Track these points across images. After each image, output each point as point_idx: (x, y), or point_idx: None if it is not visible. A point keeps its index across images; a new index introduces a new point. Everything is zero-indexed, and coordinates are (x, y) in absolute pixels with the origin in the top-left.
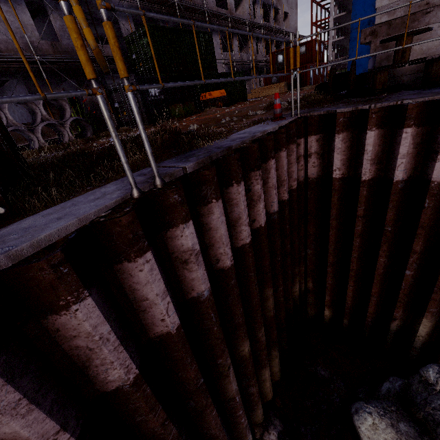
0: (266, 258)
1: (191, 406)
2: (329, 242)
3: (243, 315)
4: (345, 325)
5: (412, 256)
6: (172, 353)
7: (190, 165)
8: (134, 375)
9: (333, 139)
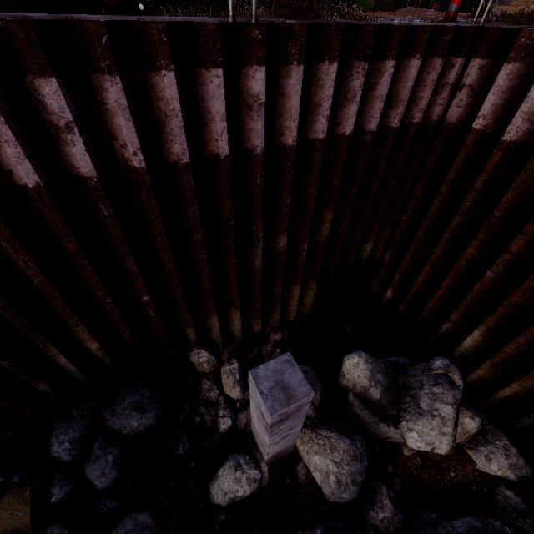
0: (337, 175)
1: (220, 240)
2: (428, 212)
3: (288, 207)
4: (399, 312)
5: (504, 256)
6: (217, 178)
7: (291, 21)
8: (186, 160)
9: (499, 70)
